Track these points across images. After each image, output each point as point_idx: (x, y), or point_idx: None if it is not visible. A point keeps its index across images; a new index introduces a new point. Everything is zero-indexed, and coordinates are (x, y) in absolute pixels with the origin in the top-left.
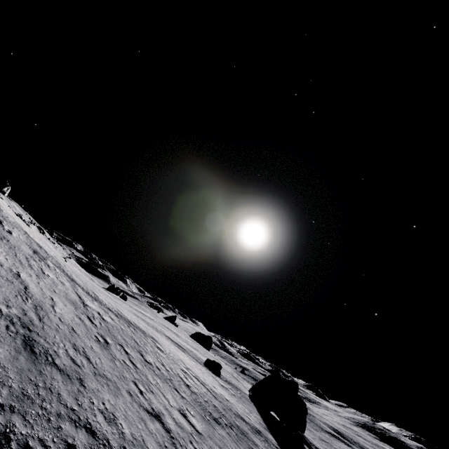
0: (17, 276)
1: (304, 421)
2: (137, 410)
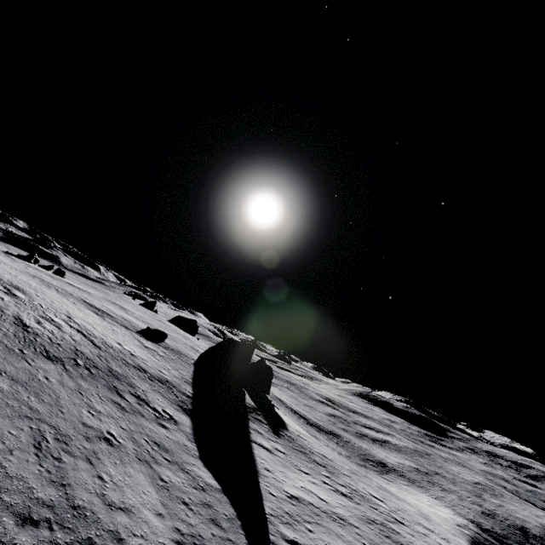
0: None
1: (267, 384)
2: None
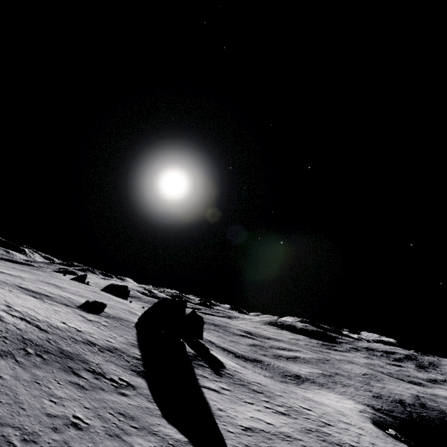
0: None
1: (200, 331)
2: None
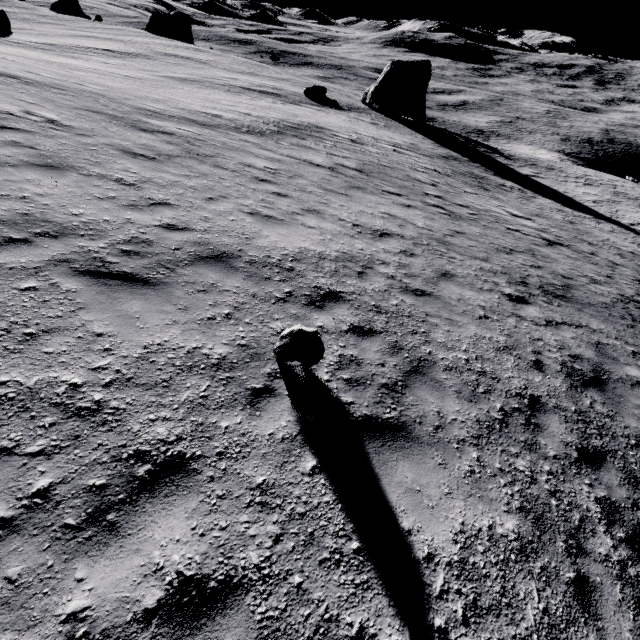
0: (368, 231)
1: None
2: (558, 253)
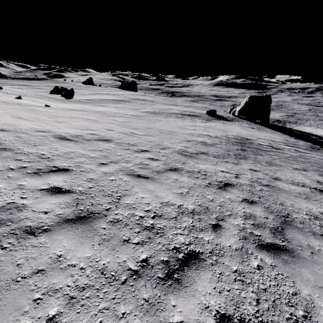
0: None
1: None
2: None
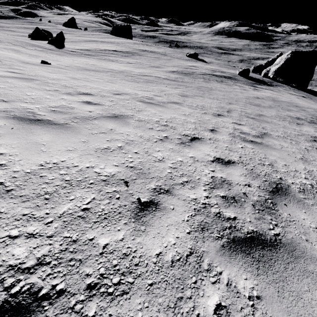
0: None
1: None
2: None
